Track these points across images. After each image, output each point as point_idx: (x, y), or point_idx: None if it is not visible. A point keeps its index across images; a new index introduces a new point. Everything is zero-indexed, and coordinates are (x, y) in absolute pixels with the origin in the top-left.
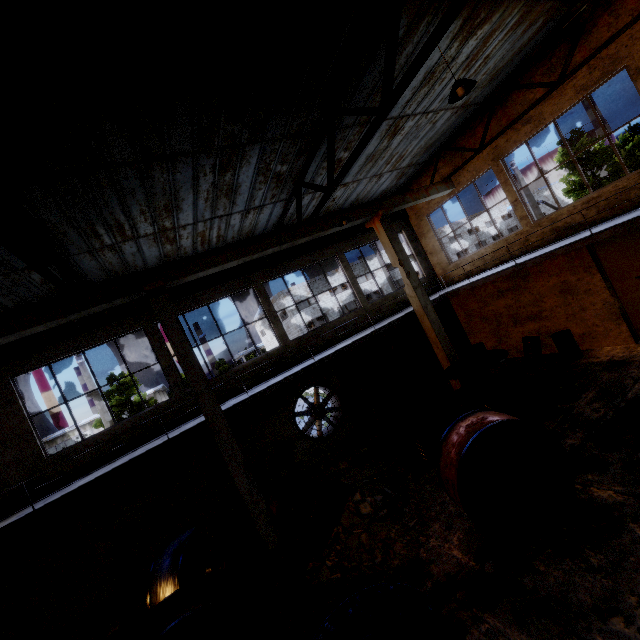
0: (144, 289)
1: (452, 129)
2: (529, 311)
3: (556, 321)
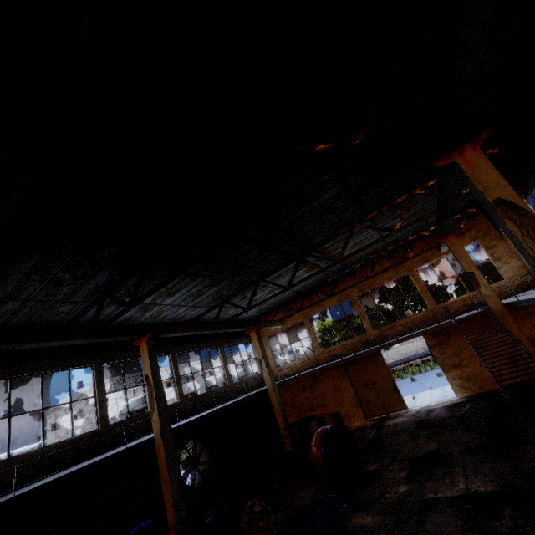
0: (151, 334)
1: (287, 298)
2: (319, 401)
3: (332, 407)
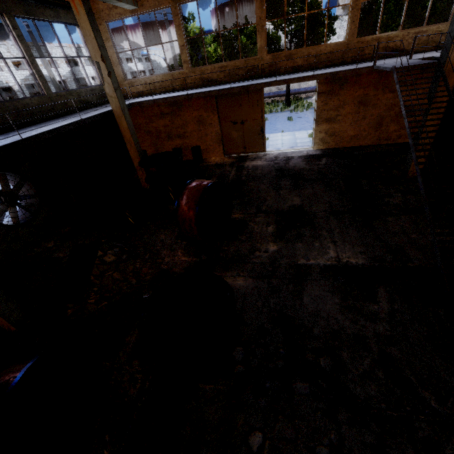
0: None
1: None
2: (178, 131)
3: (192, 140)
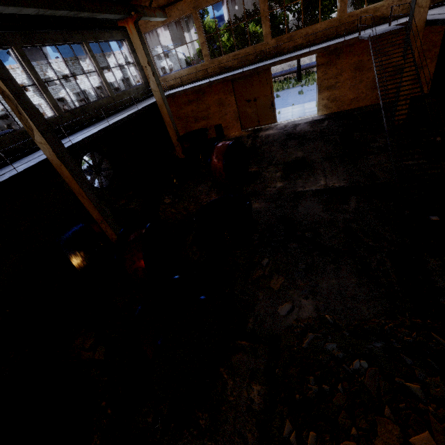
0: None
1: None
2: (203, 114)
3: (214, 120)
